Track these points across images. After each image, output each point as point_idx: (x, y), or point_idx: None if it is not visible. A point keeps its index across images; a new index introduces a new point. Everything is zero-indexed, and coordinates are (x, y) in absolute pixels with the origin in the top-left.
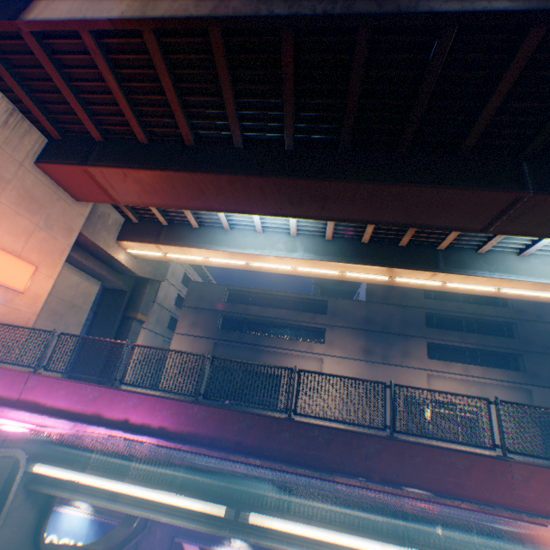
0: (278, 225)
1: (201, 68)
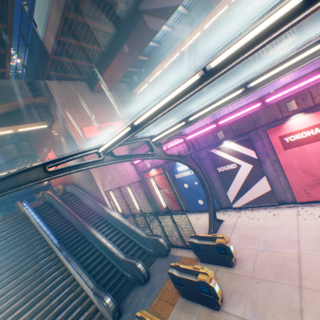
0: (176, 18)
1: (87, 0)
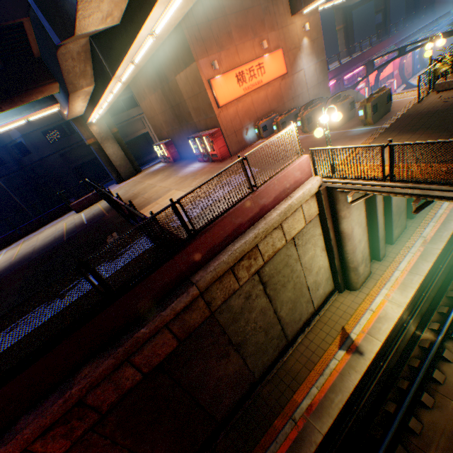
0: None
1: None
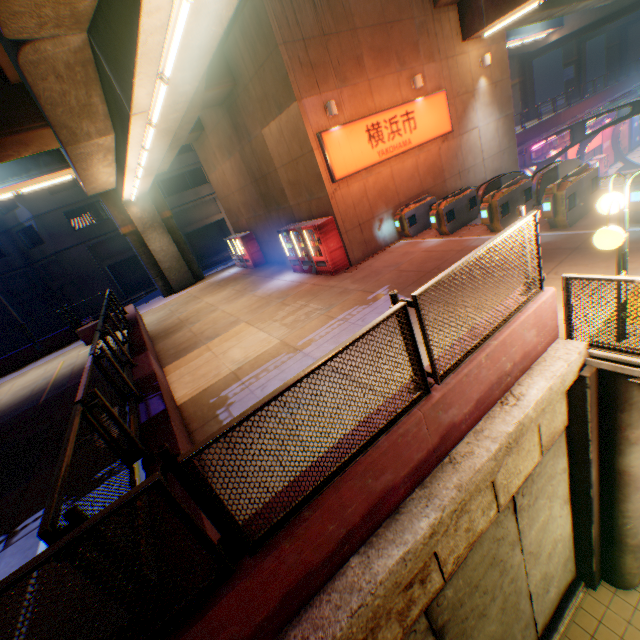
0: None
1: None
